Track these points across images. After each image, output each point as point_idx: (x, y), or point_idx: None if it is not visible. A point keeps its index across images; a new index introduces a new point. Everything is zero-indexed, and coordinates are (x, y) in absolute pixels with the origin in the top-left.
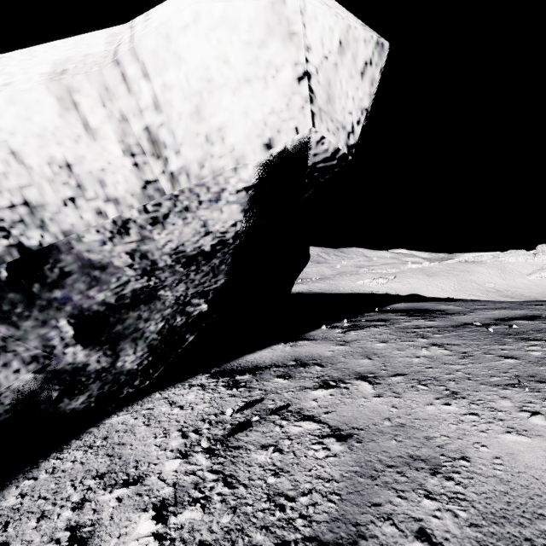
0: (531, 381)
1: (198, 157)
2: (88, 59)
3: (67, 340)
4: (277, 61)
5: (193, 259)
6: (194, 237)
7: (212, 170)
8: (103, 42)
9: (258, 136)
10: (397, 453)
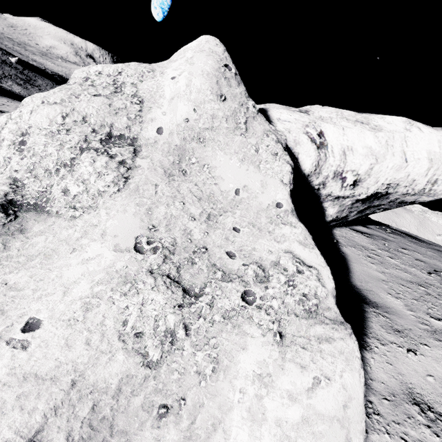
0: None
1: (441, 189)
2: (436, 155)
3: (358, 210)
4: None
5: (402, 202)
6: (411, 199)
7: (441, 193)
8: (437, 145)
9: None
10: (437, 268)
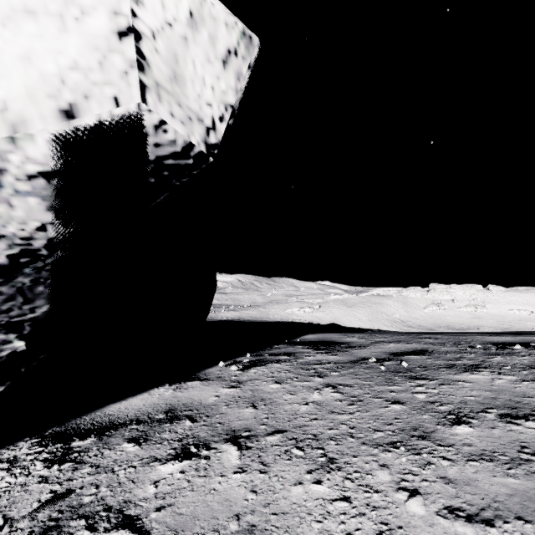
0: (414, 437)
1: None
2: None
3: None
4: (84, 0)
5: None
6: None
7: None
8: None
9: (49, 97)
10: None
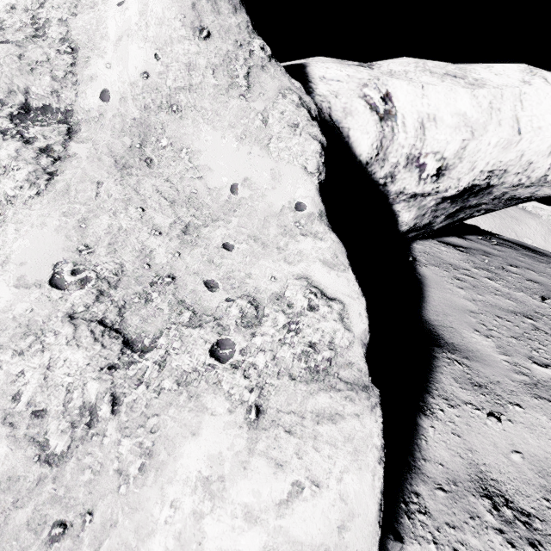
0: None
1: None
2: None
3: (447, 214)
4: None
5: (512, 199)
6: (526, 193)
7: None
8: None
9: None
10: None
